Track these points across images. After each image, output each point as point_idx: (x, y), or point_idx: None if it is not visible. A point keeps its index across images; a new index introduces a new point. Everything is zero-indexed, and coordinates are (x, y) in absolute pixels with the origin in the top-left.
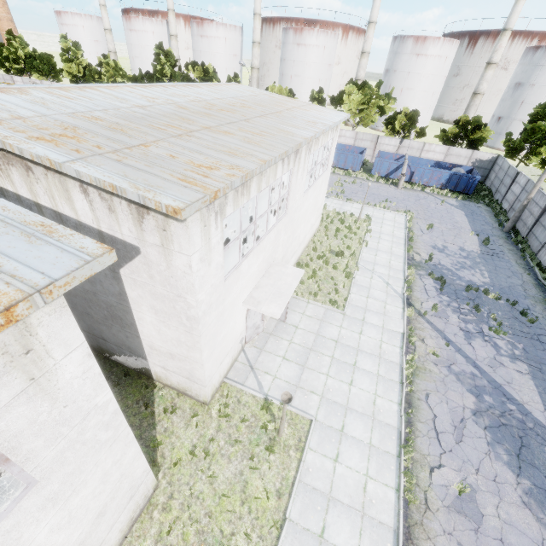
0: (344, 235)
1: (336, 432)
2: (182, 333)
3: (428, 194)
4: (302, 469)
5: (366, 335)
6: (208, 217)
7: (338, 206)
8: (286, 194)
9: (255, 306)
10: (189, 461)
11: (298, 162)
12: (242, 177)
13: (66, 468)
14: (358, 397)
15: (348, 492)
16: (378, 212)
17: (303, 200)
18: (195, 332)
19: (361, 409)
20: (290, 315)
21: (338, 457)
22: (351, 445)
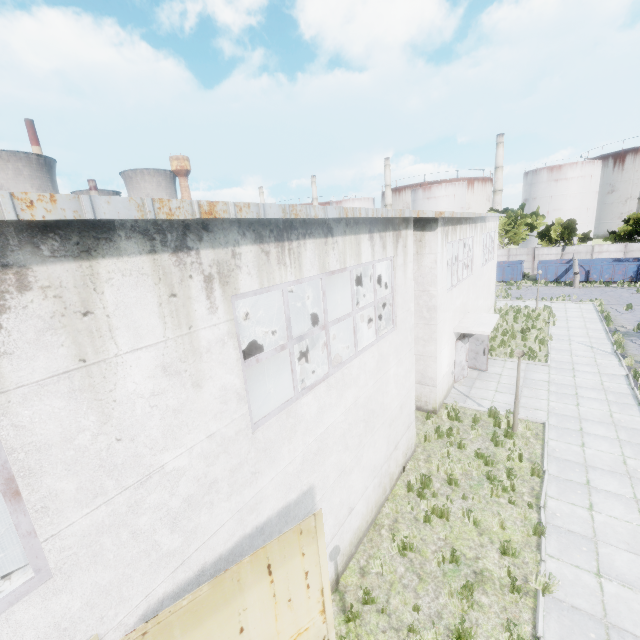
0: (524, 320)
1: (575, 431)
2: (421, 328)
3: (616, 288)
4: (547, 449)
5: (581, 378)
6: (443, 235)
7: (508, 305)
8: (471, 256)
9: (465, 329)
10: (435, 441)
11: (476, 234)
12: (460, 213)
13: (401, 336)
14: (590, 412)
15: (606, 464)
16: (557, 304)
17: (481, 273)
18: (433, 321)
19: (597, 419)
20: (490, 368)
21: (584, 445)
22: (595, 439)
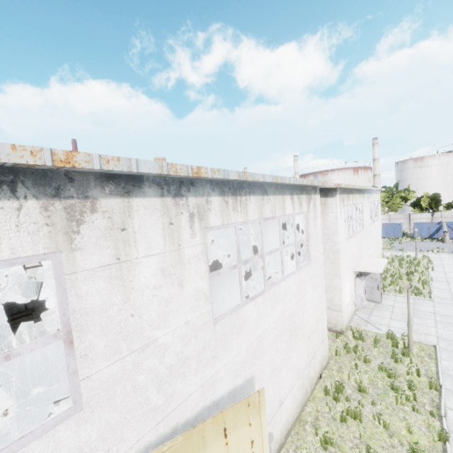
0: (407, 266)
1: None
2: (328, 266)
3: None
4: (441, 367)
5: None
6: (340, 200)
7: (393, 254)
8: (361, 216)
9: (362, 269)
10: (344, 355)
11: (364, 201)
12: (352, 185)
13: (314, 269)
14: None
15: None
16: (433, 255)
17: (370, 229)
18: (337, 261)
19: None
20: (383, 301)
21: None
22: None
